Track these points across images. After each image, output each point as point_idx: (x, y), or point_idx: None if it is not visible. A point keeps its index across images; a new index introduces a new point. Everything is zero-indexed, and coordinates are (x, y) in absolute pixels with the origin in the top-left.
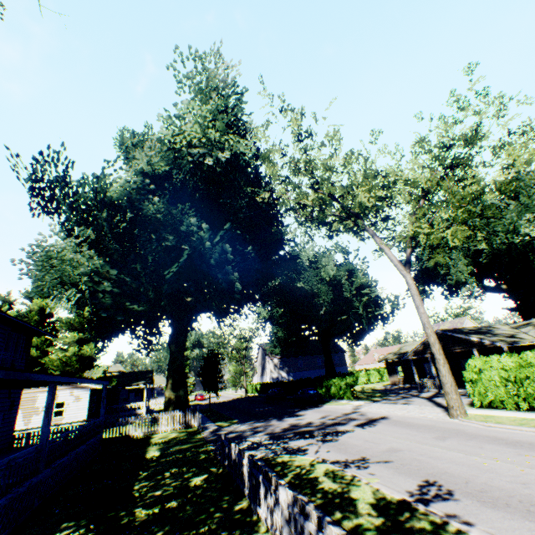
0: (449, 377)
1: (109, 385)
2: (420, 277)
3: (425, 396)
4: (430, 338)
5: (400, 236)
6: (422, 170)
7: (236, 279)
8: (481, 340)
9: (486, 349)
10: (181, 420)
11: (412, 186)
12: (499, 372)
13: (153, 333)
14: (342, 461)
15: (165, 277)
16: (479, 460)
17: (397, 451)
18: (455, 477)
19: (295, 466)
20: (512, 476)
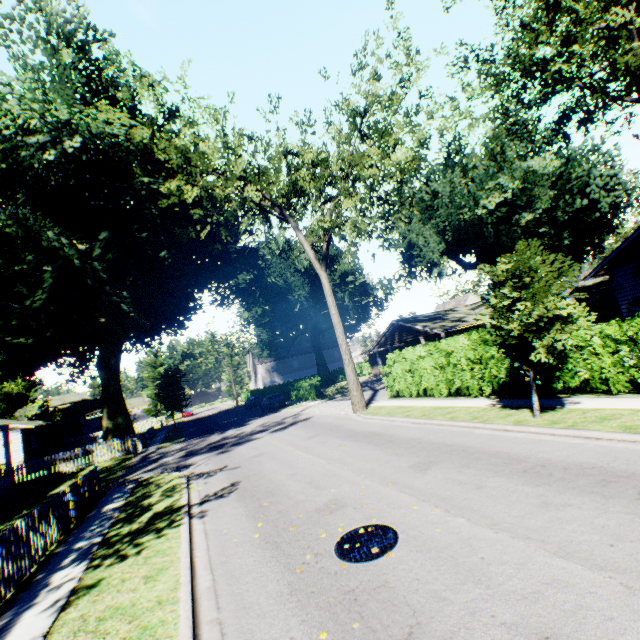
0: (352, 376)
1: (52, 421)
2: (407, 257)
3: (378, 388)
4: (339, 340)
5: (308, 231)
6: (359, 138)
7: (120, 301)
8: (424, 329)
9: (445, 333)
10: (121, 448)
11: (326, 167)
12: (402, 365)
13: (85, 359)
14: (203, 473)
15: (33, 307)
16: (302, 456)
17: (259, 456)
18: (258, 476)
19: (156, 484)
20: (298, 469)
